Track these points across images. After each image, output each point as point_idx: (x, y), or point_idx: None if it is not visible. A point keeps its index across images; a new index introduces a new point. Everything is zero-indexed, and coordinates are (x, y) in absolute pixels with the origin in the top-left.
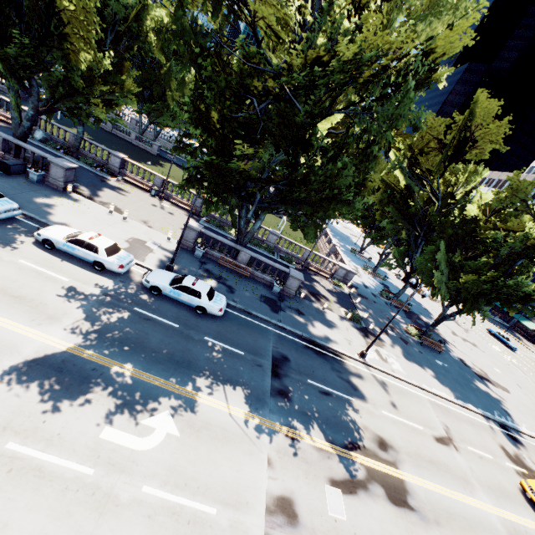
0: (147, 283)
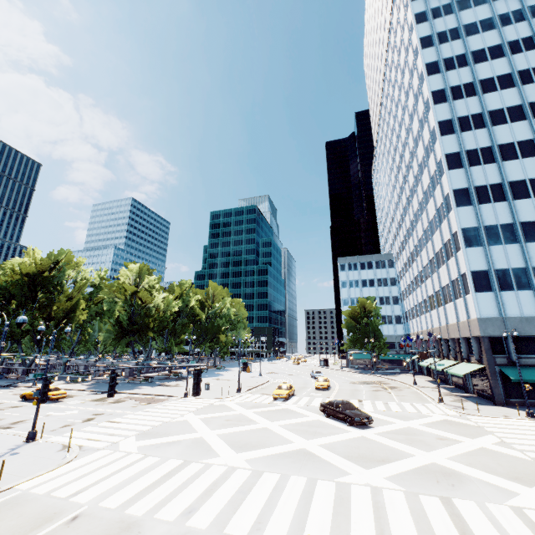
0: None
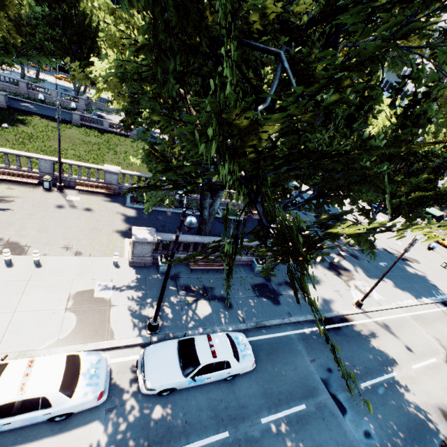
0: (152, 392)
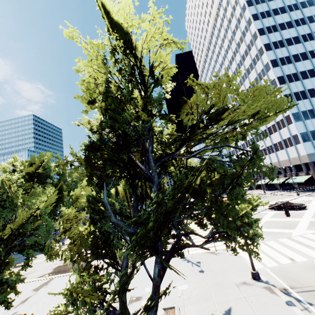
0: None
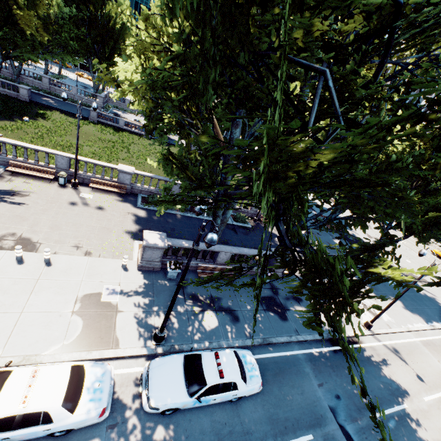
0: (155, 411)
